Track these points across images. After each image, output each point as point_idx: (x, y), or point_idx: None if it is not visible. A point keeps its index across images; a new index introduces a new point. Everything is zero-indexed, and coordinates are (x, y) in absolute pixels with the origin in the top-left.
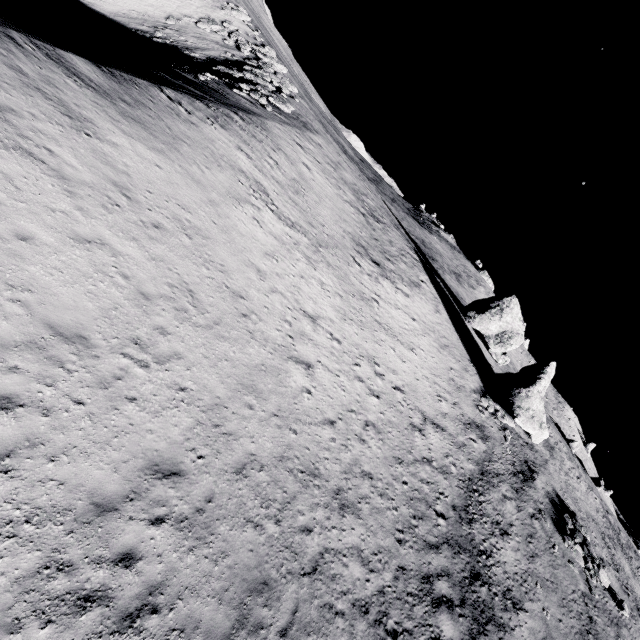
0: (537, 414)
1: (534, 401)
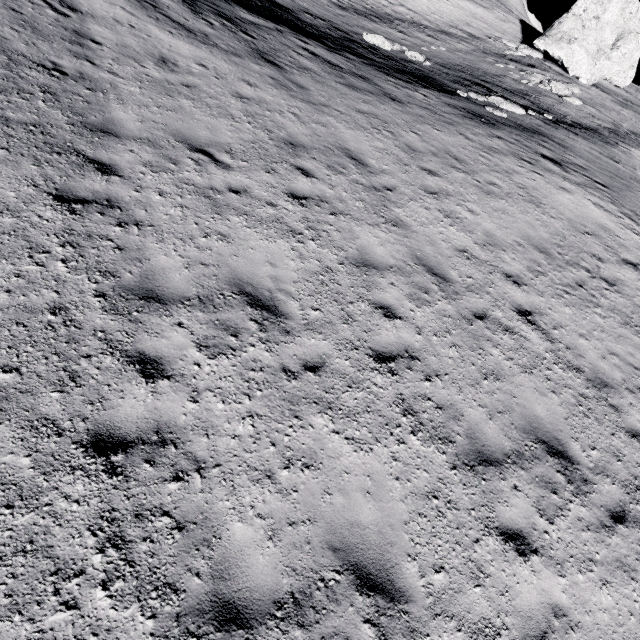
0: (567, 34)
1: (565, 24)
